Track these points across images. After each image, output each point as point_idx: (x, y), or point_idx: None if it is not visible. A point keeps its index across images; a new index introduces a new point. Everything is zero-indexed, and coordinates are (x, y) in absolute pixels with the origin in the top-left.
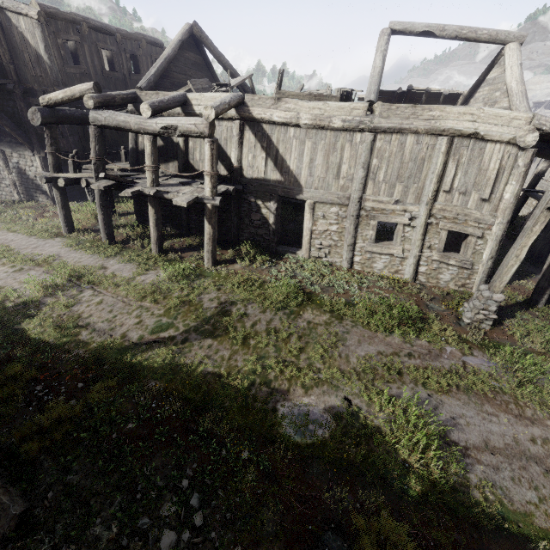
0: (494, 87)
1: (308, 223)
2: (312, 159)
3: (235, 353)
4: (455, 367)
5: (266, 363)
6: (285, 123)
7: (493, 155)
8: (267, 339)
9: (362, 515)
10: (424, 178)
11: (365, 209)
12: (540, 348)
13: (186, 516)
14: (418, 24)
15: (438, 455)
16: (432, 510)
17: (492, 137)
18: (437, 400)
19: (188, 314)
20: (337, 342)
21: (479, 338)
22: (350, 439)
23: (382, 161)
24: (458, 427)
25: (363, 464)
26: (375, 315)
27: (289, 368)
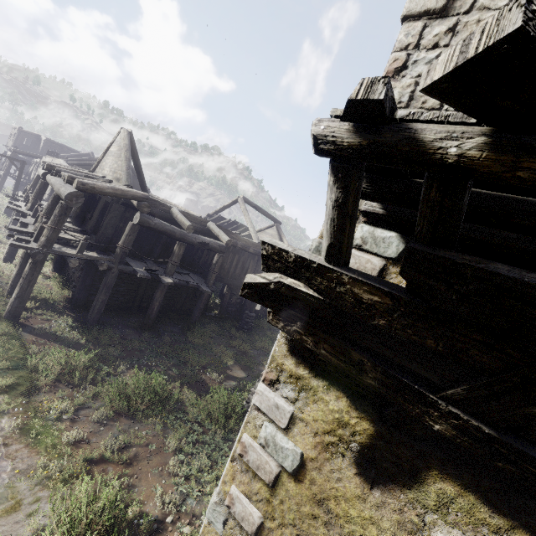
0: None
1: None
2: None
3: None
4: None
5: None
6: None
7: None
8: None
9: None
10: None
11: None
12: None
13: None
14: None
15: None
16: None
17: None
18: None
19: None
20: None
21: None
22: None
23: None
24: None
25: None
26: None
27: None
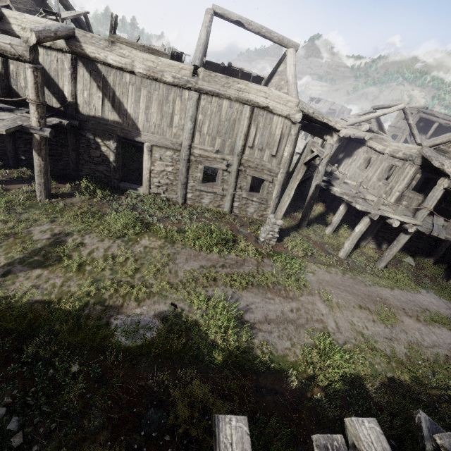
0: (281, 77)
1: (147, 163)
2: (148, 106)
3: (69, 280)
4: (252, 271)
5: (101, 285)
6: (121, 67)
7: (278, 124)
8: (104, 264)
9: (178, 387)
10: (236, 135)
11: (194, 155)
12: (301, 254)
13: (2, 442)
14: (233, 13)
15: (234, 331)
16: (230, 370)
17: (277, 111)
18: (239, 294)
19: (12, 247)
20: (168, 261)
21: (268, 250)
22: (173, 334)
23: (206, 117)
24: (250, 311)
25: (182, 350)
26: (200, 238)
27: (123, 286)
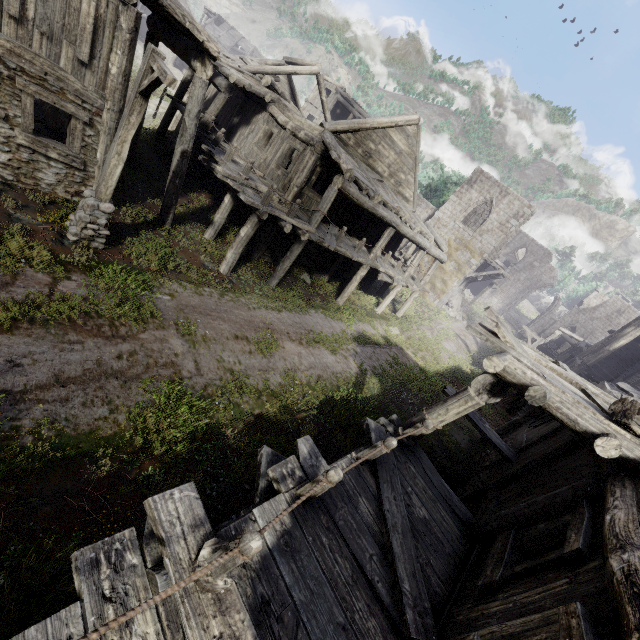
0: None
1: None
2: None
3: None
4: (33, 296)
5: None
6: None
7: None
8: None
9: None
10: None
11: None
12: (155, 266)
13: None
14: None
15: None
16: None
17: None
18: None
19: None
20: None
21: (84, 258)
22: None
23: None
24: (16, 370)
25: None
26: None
27: None
